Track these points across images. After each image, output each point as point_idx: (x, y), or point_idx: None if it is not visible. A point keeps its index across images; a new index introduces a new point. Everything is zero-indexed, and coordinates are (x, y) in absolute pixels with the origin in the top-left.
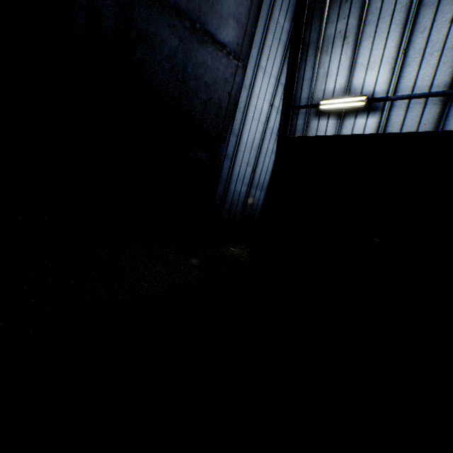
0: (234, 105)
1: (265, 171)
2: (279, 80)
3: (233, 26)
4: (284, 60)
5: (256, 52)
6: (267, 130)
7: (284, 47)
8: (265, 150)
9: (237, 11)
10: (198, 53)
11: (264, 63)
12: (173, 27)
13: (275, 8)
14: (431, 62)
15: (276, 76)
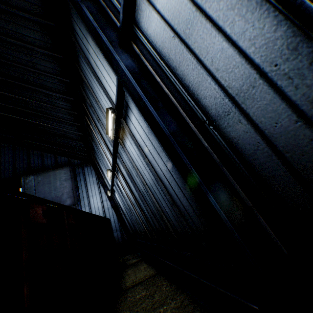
0: None
1: (114, 223)
2: (101, 192)
3: (69, 199)
4: (99, 186)
5: (85, 194)
6: (105, 210)
7: (97, 183)
8: (109, 216)
9: (69, 195)
10: None
11: (91, 194)
12: None
13: (87, 179)
14: None
15: (98, 192)
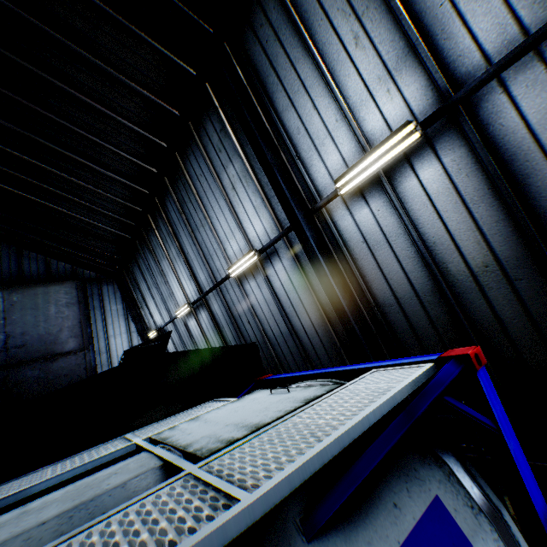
0: (93, 370)
1: None
2: (130, 331)
3: (73, 340)
4: (129, 320)
5: (103, 332)
6: None
7: (125, 315)
8: None
9: (73, 333)
10: (55, 366)
11: (112, 332)
12: (34, 367)
13: (106, 306)
14: (163, 308)
15: (126, 331)
